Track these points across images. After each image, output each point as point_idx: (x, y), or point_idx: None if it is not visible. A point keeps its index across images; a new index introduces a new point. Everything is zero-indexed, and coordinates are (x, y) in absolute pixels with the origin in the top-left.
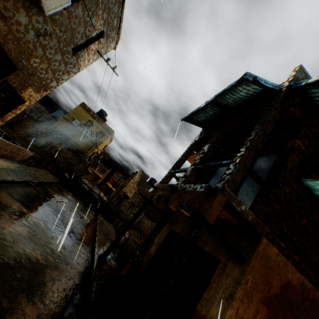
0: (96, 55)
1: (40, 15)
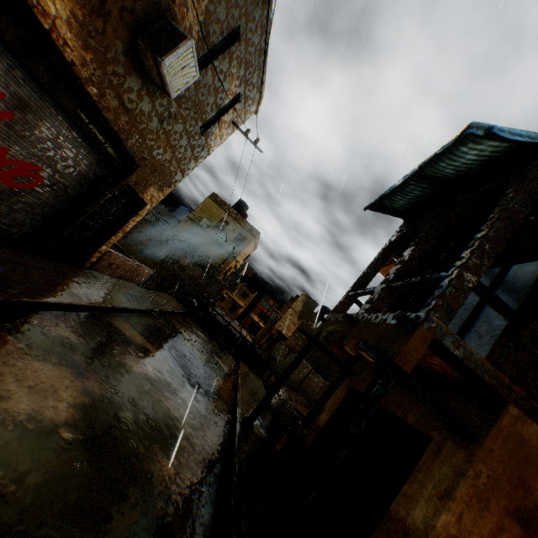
0: (231, 128)
1: (164, 96)
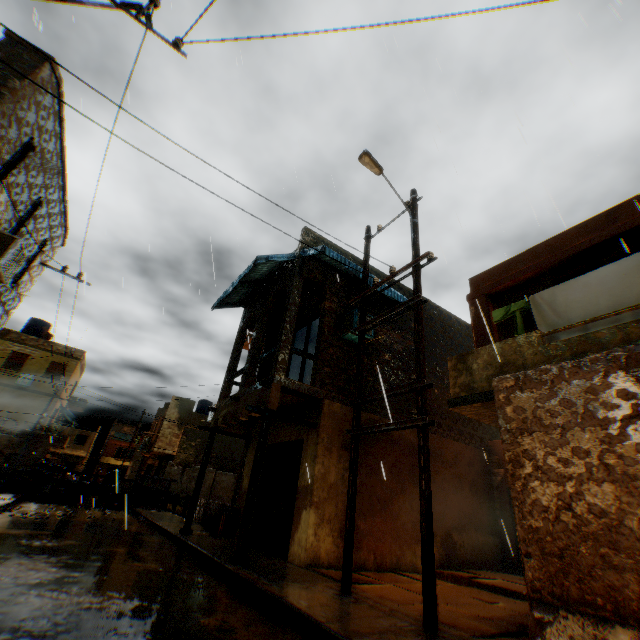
0: (41, 268)
1: None
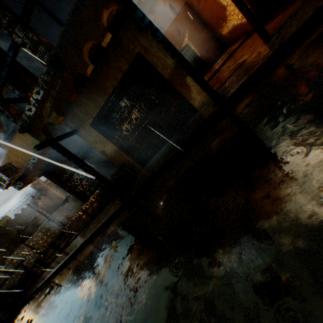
0: None
1: None
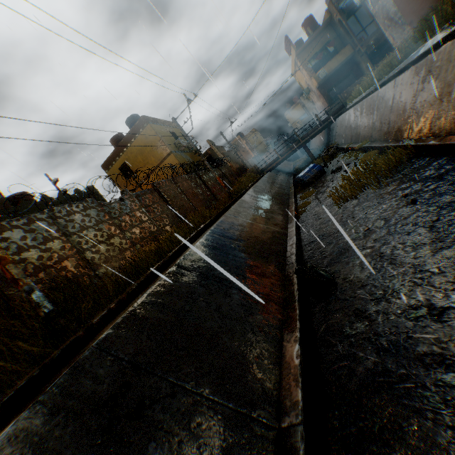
0: None
1: None
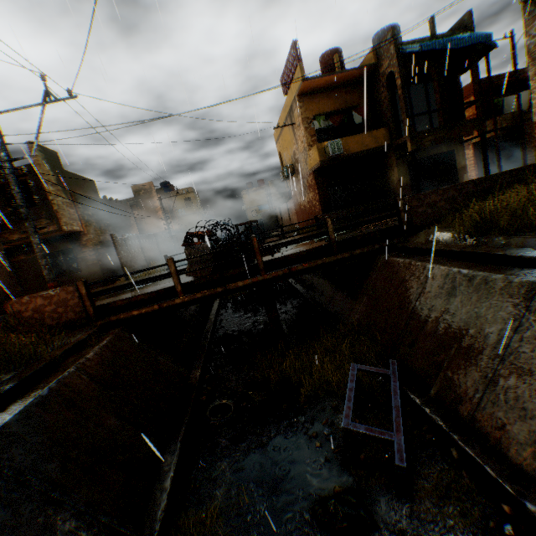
0: None
1: None
